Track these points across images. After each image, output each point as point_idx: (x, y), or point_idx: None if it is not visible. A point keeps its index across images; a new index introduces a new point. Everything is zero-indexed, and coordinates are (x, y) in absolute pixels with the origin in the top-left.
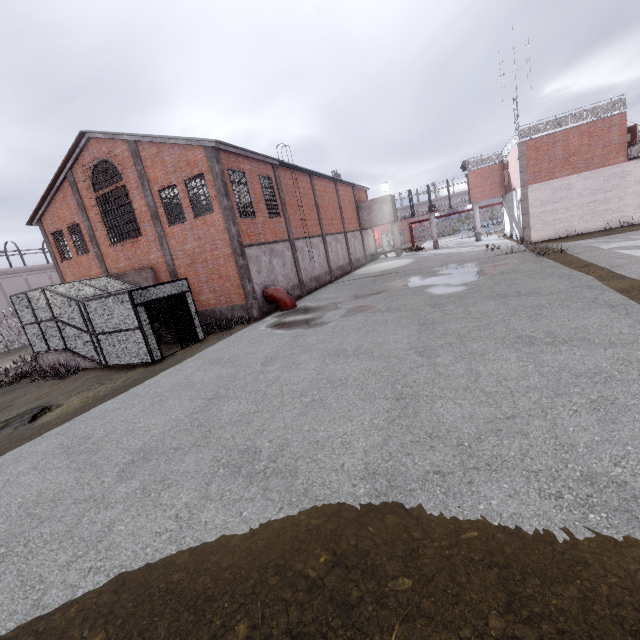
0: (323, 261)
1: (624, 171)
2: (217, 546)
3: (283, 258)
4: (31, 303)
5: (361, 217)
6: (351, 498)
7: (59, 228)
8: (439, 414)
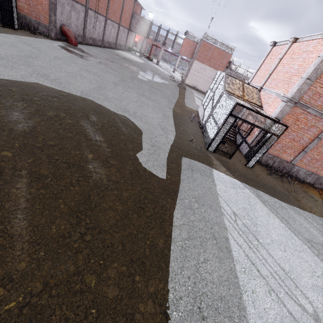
0: (101, 32)
1: None
2: (36, 83)
3: (78, 15)
4: None
5: (132, 22)
6: (75, 92)
7: None
8: (107, 93)
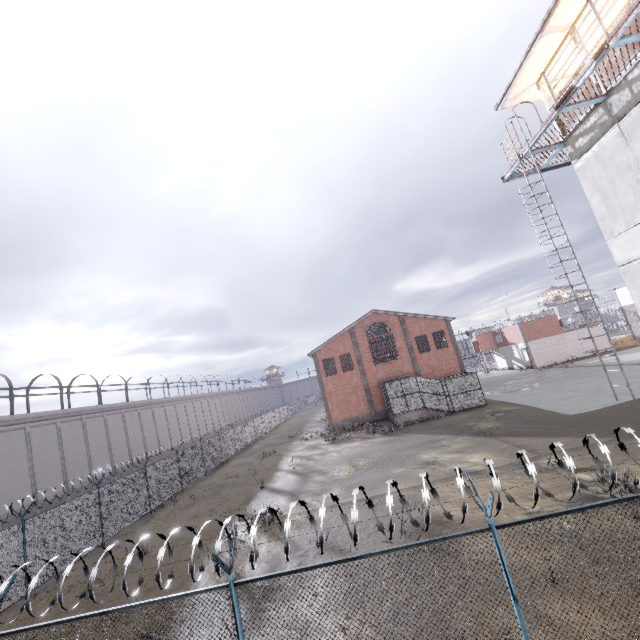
0: None
1: (563, 336)
2: None
3: None
4: (402, 385)
5: None
6: None
7: (331, 356)
8: None
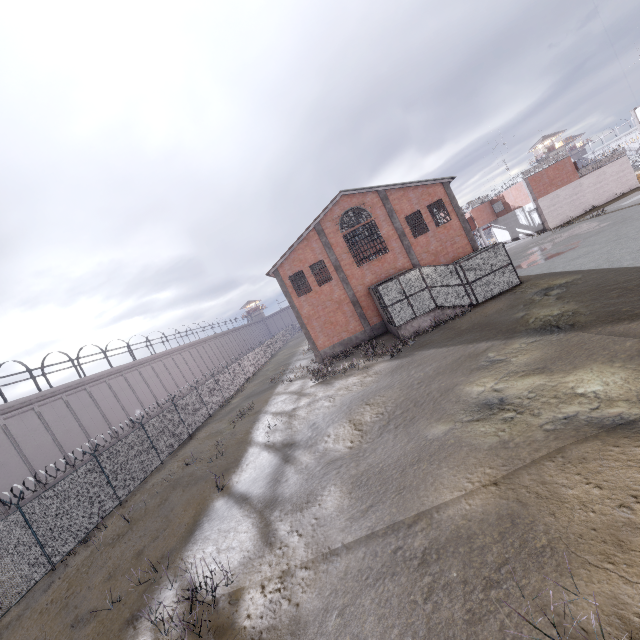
0: None
1: (580, 183)
2: None
3: None
4: (401, 284)
5: None
6: None
7: (298, 270)
8: None
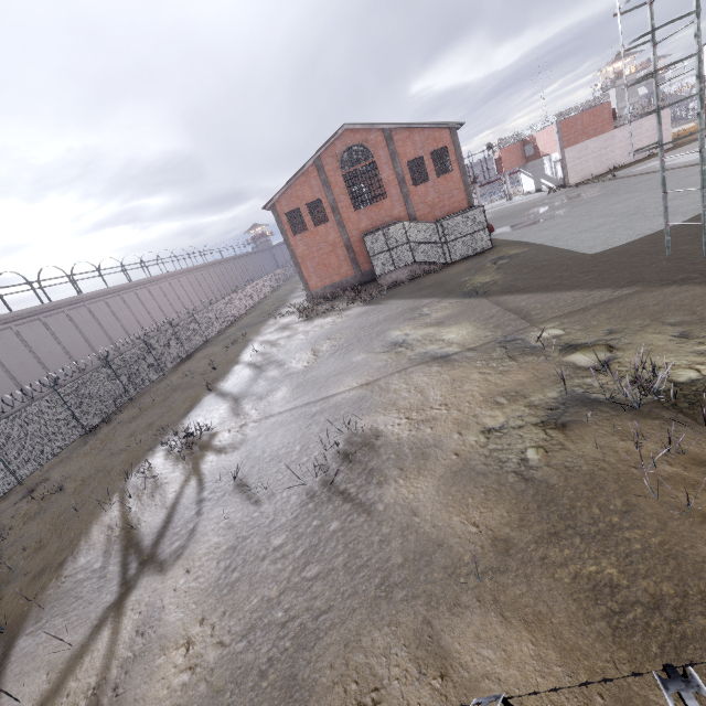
0: None
1: (613, 135)
2: None
3: None
4: (386, 237)
5: None
6: None
7: (295, 207)
8: None
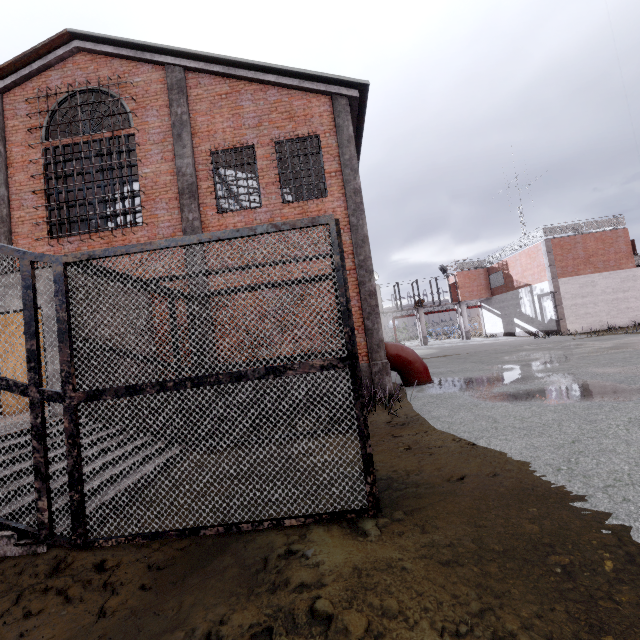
0: None
1: (635, 275)
2: None
3: None
4: None
5: None
6: None
7: None
8: None
